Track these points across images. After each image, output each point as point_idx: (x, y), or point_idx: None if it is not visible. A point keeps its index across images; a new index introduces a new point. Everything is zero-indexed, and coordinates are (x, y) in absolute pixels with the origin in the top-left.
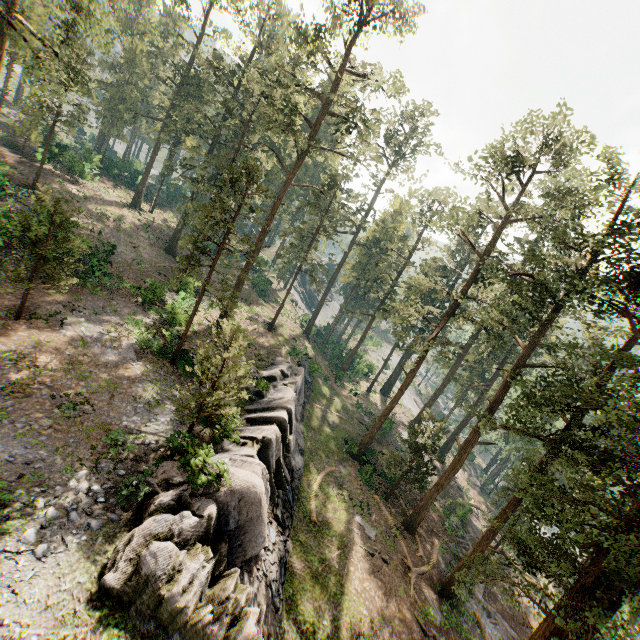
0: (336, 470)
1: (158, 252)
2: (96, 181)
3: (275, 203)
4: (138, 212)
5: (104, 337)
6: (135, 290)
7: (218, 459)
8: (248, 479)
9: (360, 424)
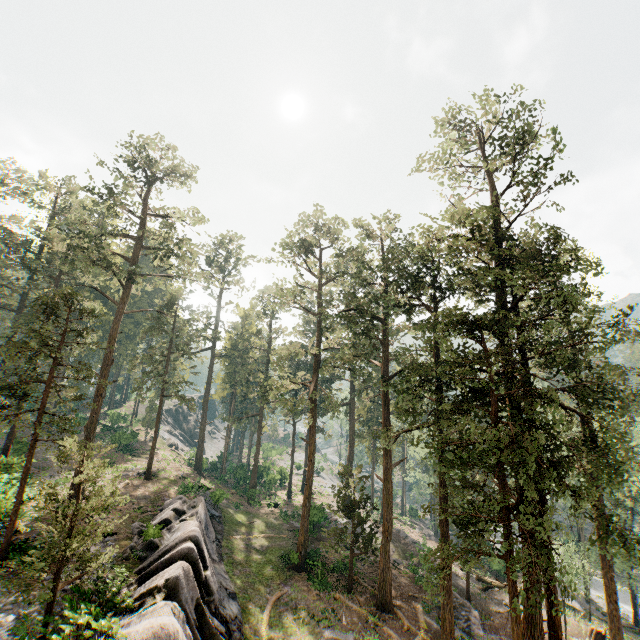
0: (283, 593)
1: None
2: None
3: (111, 335)
4: None
5: None
6: None
7: (99, 621)
8: (152, 623)
9: (293, 533)
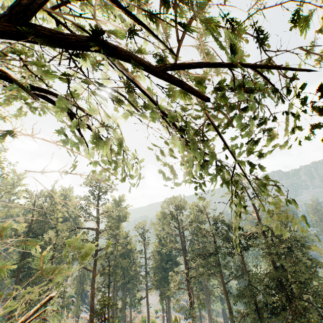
0: None
1: None
2: None
3: (92, 291)
4: None
5: None
6: None
7: None
8: None
9: None
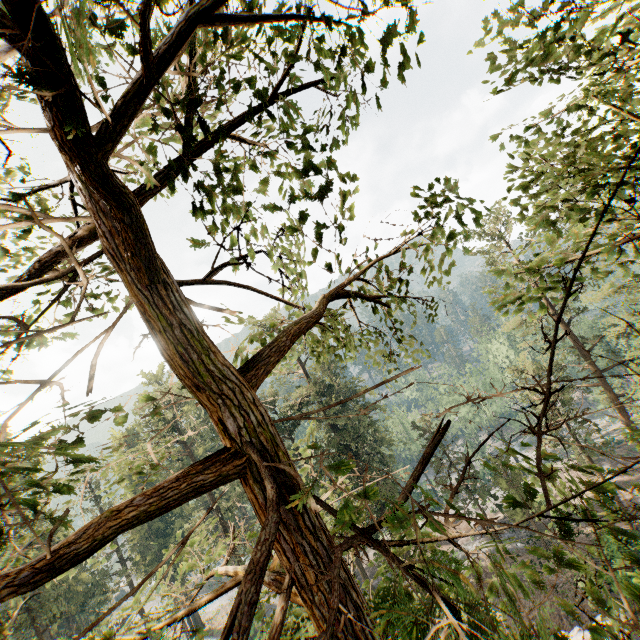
0: None
1: None
2: None
3: None
4: None
5: None
6: None
7: None
8: None
9: None
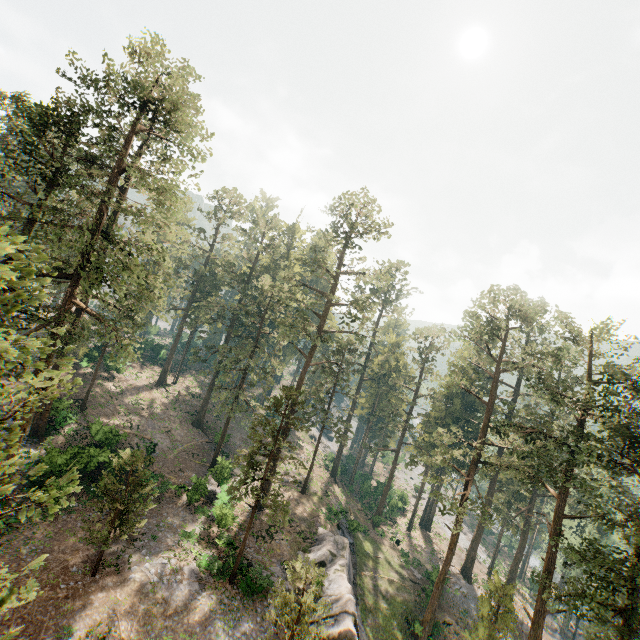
0: None
1: (188, 429)
2: (127, 368)
3: (298, 384)
4: (165, 389)
5: (167, 568)
6: (180, 490)
7: None
8: None
9: (413, 584)
